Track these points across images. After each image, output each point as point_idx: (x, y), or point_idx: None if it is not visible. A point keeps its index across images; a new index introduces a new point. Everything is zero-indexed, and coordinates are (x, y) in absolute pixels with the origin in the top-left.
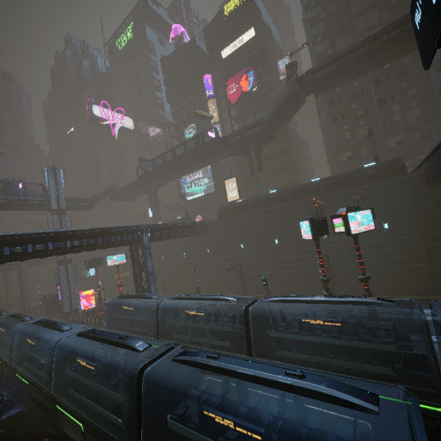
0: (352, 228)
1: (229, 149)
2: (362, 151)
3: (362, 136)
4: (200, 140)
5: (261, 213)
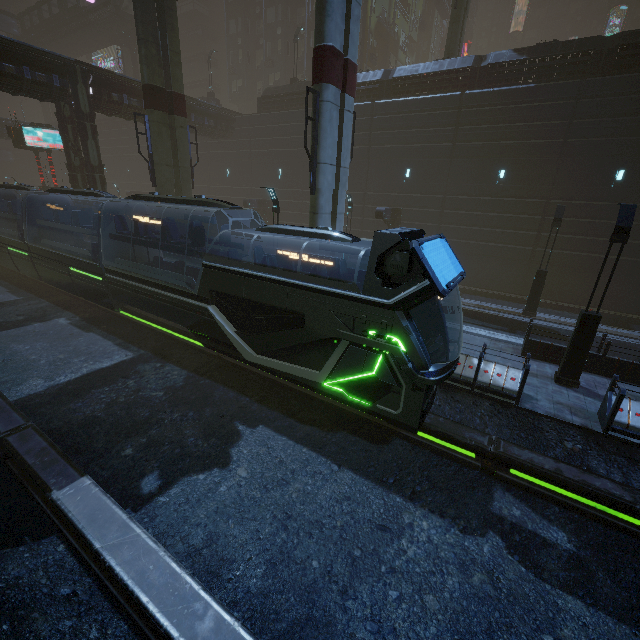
0: (29, 141)
1: (100, 30)
2: (258, 84)
3: (260, 62)
4: (63, 3)
5: (116, 134)
